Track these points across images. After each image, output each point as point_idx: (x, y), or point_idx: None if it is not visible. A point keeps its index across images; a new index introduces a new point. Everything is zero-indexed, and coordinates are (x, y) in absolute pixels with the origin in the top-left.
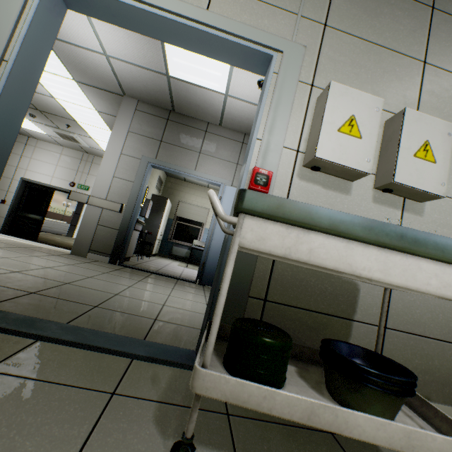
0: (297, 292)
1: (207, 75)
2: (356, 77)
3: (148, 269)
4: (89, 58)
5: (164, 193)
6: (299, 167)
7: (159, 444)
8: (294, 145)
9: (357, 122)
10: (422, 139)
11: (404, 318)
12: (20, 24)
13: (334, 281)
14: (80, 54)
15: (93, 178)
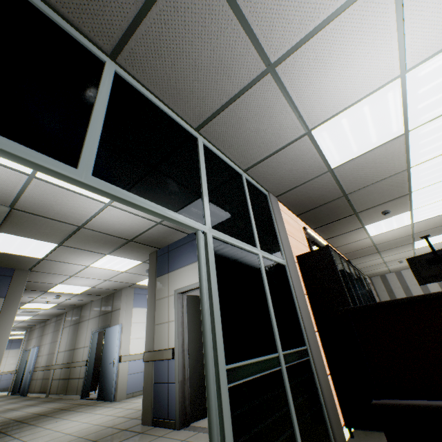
0: None
1: None
2: None
3: None
4: None
5: None
6: None
7: None
8: None
9: None
10: None
11: None
12: None
13: None
14: None
15: None
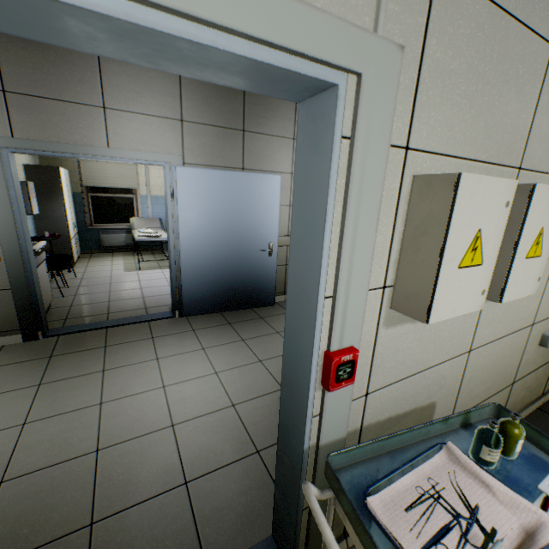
0: None
1: None
2: (469, 105)
3: (94, 317)
4: None
5: None
6: (386, 311)
7: None
8: (380, 280)
9: (481, 239)
10: (539, 228)
11: (465, 402)
12: None
13: (416, 415)
14: None
15: None
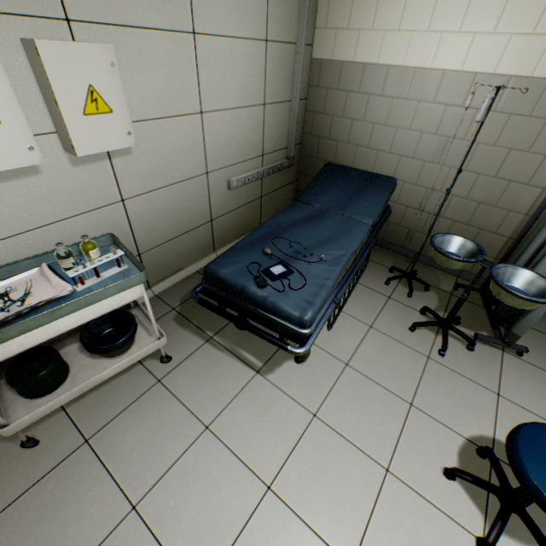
0: None
1: None
2: None
3: None
4: None
5: None
6: None
7: (14, 447)
8: None
9: None
10: (84, 86)
11: (151, 240)
12: None
13: None
14: None
15: None
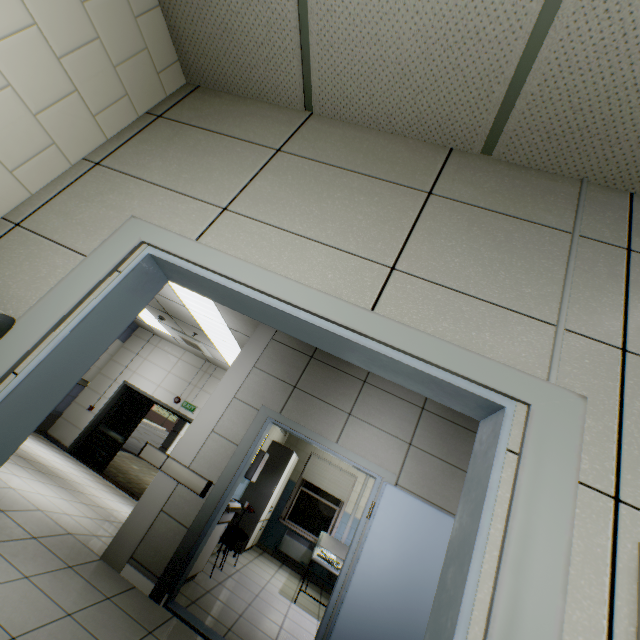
0: None
1: None
2: None
3: (215, 621)
4: None
5: (292, 436)
6: None
7: None
8: None
9: None
10: None
11: None
12: (71, 316)
13: None
14: None
15: (205, 395)
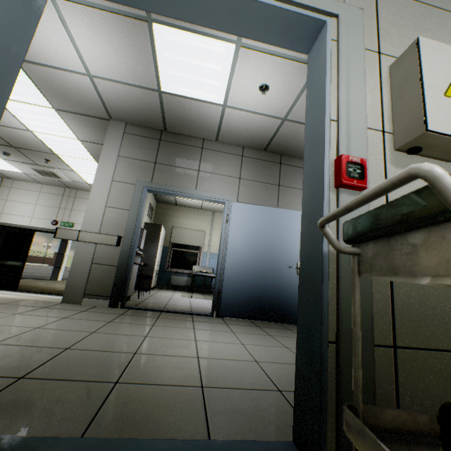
0: (433, 326)
1: (203, 86)
2: None
3: (154, 307)
4: (70, 81)
5: (155, 221)
6: (390, 152)
7: None
8: (377, 125)
9: None
10: None
11: None
12: None
13: None
14: (60, 77)
15: (77, 213)
